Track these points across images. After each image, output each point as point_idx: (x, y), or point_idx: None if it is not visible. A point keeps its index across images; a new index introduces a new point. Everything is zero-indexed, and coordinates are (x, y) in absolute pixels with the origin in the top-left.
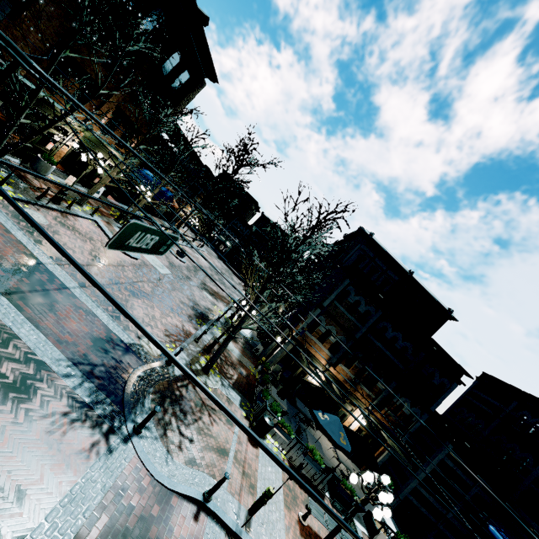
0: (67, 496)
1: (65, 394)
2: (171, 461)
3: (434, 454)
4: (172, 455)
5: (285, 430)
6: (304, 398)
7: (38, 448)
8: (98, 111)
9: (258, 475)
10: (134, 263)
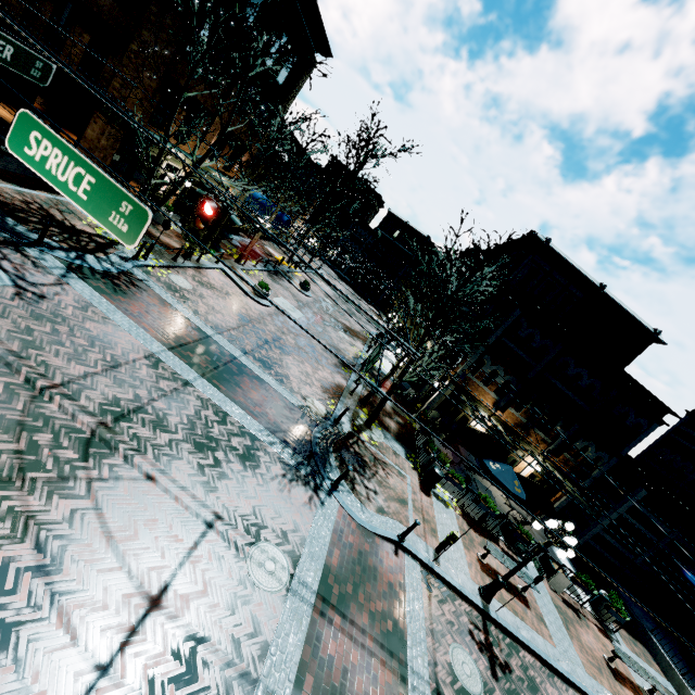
0: (310, 536)
1: (277, 459)
2: (366, 510)
3: (622, 500)
4: (364, 505)
5: (455, 480)
6: (467, 445)
7: (279, 502)
8: (221, 151)
9: (436, 521)
10: (270, 312)
